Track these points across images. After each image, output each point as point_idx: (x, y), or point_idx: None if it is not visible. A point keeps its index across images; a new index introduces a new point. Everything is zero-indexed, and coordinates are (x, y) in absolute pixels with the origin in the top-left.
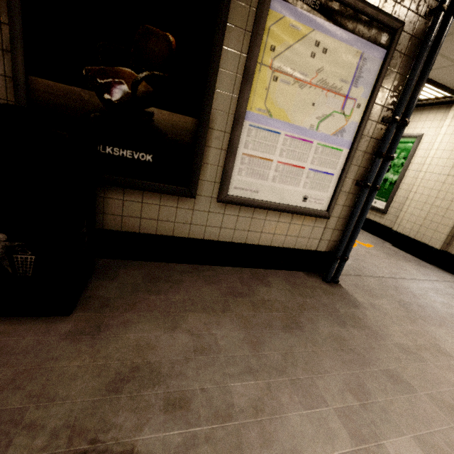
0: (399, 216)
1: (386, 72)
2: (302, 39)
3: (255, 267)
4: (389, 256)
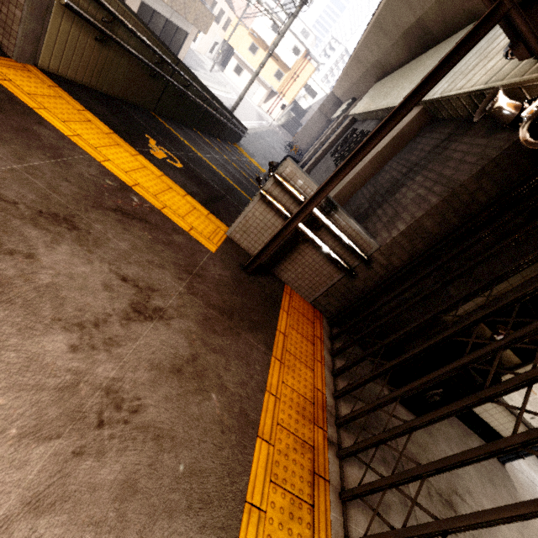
0: None
1: None
2: None
3: (464, 423)
4: (529, 459)
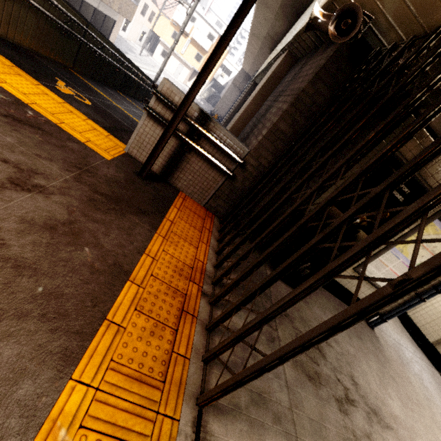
0: (417, 308)
1: None
2: (436, 234)
3: (340, 299)
4: (397, 329)
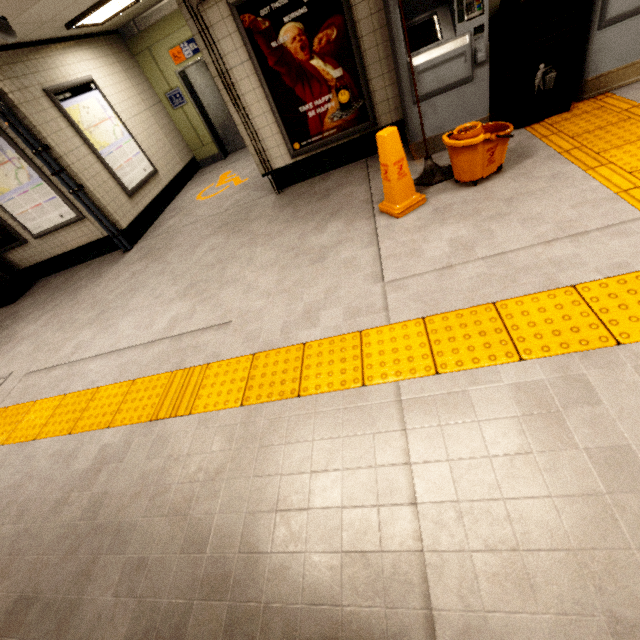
0: None
1: (6, 131)
2: None
3: (96, 258)
4: (239, 190)
